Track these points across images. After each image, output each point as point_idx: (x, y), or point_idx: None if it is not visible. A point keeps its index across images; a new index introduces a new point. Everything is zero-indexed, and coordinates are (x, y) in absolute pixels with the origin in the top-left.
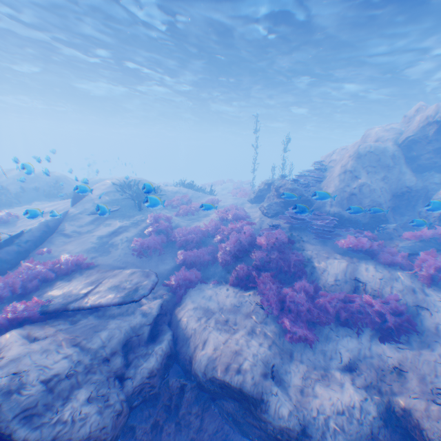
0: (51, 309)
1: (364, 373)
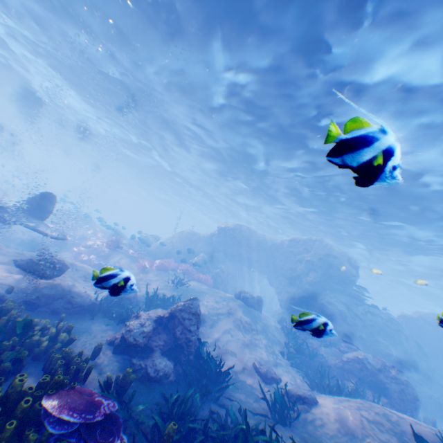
0: None
1: None
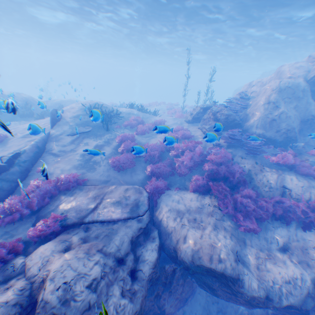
0: (69, 223)
1: (295, 252)
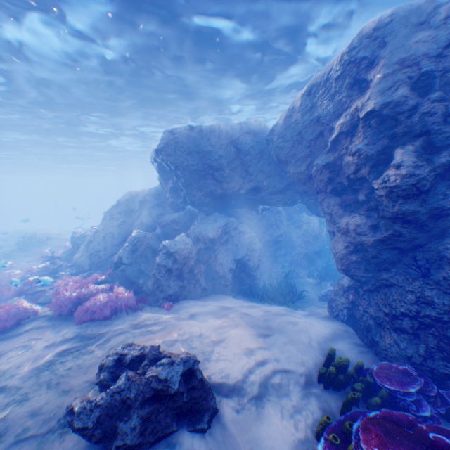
0: None
1: None
